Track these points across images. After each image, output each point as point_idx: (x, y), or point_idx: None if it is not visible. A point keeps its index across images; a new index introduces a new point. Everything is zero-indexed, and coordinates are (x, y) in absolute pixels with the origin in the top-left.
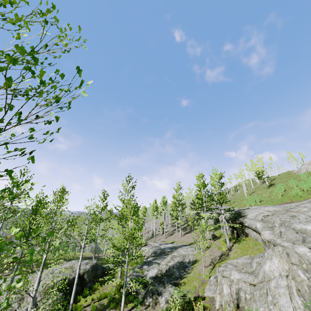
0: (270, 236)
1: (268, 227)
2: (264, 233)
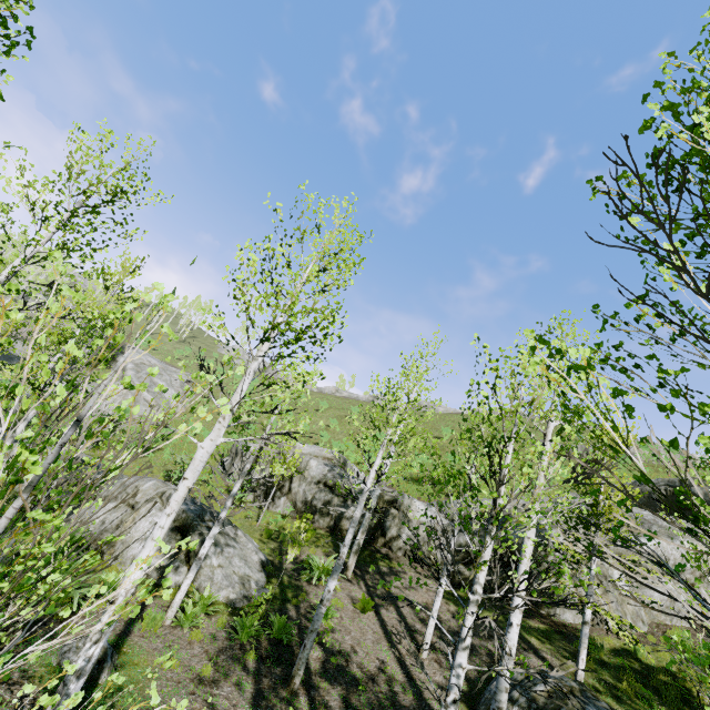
0: (132, 375)
1: (137, 371)
2: (130, 371)
